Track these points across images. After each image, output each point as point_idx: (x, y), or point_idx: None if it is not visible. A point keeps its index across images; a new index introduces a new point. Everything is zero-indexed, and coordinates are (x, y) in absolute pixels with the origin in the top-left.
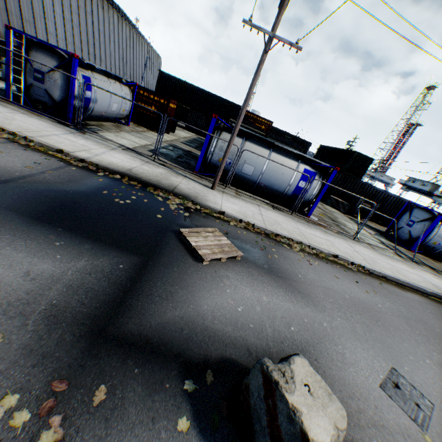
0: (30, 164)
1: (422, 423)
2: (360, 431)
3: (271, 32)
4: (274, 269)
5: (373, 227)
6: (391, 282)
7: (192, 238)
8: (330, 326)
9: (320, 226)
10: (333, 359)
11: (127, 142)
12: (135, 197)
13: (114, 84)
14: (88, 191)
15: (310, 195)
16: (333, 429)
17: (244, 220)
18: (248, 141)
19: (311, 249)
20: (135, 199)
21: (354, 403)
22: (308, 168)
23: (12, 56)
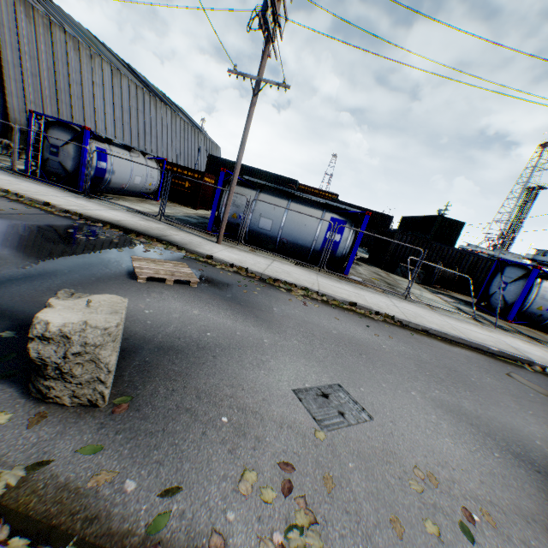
0: (5, 209)
1: (330, 425)
2: (211, 407)
3: (256, 77)
4: (240, 299)
5: (461, 299)
6: (435, 337)
7: (140, 262)
8: (273, 343)
9: (359, 284)
10: (244, 361)
11: (140, 208)
12: (105, 237)
13: (137, 158)
14: (51, 228)
15: (343, 248)
16: (78, 321)
17: (235, 264)
18: (263, 193)
19: (321, 296)
20: (103, 239)
21: (231, 391)
22: (335, 217)
23: (33, 135)
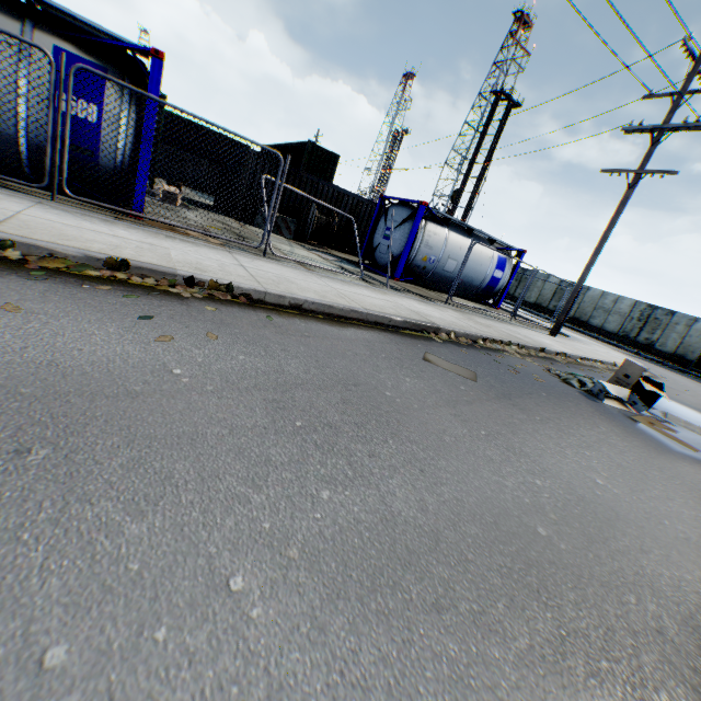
0: None
1: None
2: None
3: None
4: None
5: (344, 257)
6: (314, 315)
7: None
8: None
9: (168, 231)
10: None
11: None
12: None
13: None
14: None
15: (114, 143)
16: None
17: None
18: None
19: None
20: None
21: None
22: (71, 51)
23: None
